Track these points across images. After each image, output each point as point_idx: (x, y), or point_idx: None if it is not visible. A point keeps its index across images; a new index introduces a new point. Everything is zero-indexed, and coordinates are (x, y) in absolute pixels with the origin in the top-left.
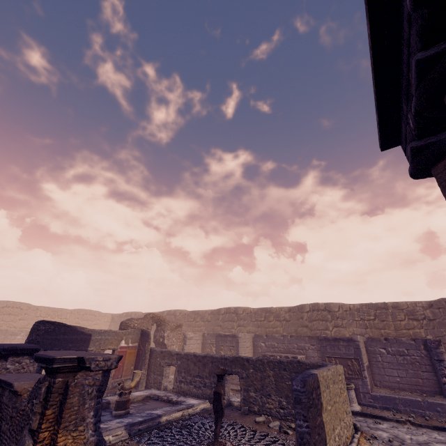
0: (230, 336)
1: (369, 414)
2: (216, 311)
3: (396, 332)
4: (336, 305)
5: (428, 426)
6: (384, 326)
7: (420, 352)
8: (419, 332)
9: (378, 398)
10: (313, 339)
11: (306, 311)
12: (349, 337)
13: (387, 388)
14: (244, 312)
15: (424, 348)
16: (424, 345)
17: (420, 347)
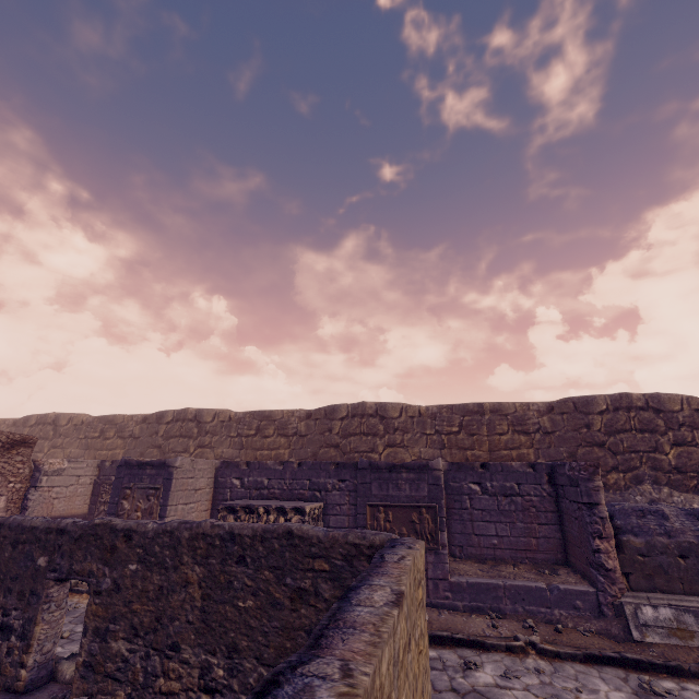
0: (153, 465)
1: (450, 639)
2: (154, 417)
3: (491, 454)
4: (396, 407)
5: (574, 655)
6: (473, 444)
7: (541, 488)
8: (526, 454)
9: (463, 588)
10: (345, 468)
11: (340, 417)
12: (423, 462)
13: (472, 559)
14: (217, 419)
15: (548, 481)
16: (548, 476)
17: (542, 479)
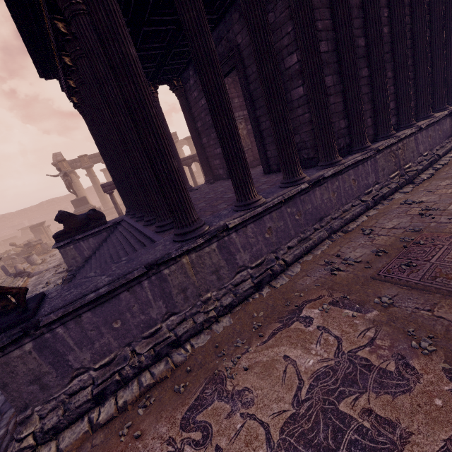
0: (20, 224)
1: None
2: None
3: None
4: (57, 199)
5: None
6: None
7: None
8: None
9: None
10: (54, 212)
11: (45, 204)
12: (66, 207)
13: None
14: (11, 215)
15: None
16: None
17: None
